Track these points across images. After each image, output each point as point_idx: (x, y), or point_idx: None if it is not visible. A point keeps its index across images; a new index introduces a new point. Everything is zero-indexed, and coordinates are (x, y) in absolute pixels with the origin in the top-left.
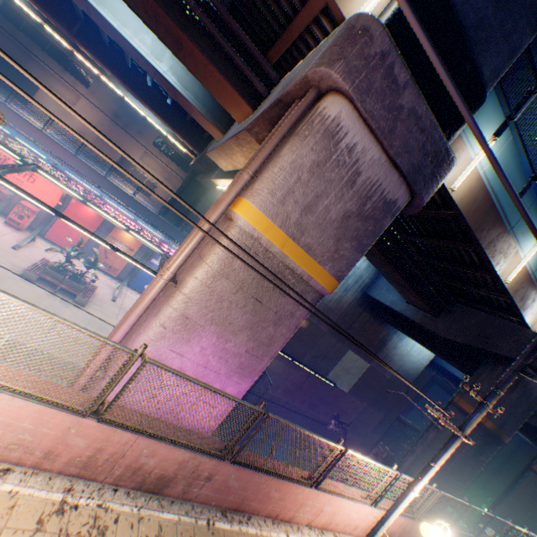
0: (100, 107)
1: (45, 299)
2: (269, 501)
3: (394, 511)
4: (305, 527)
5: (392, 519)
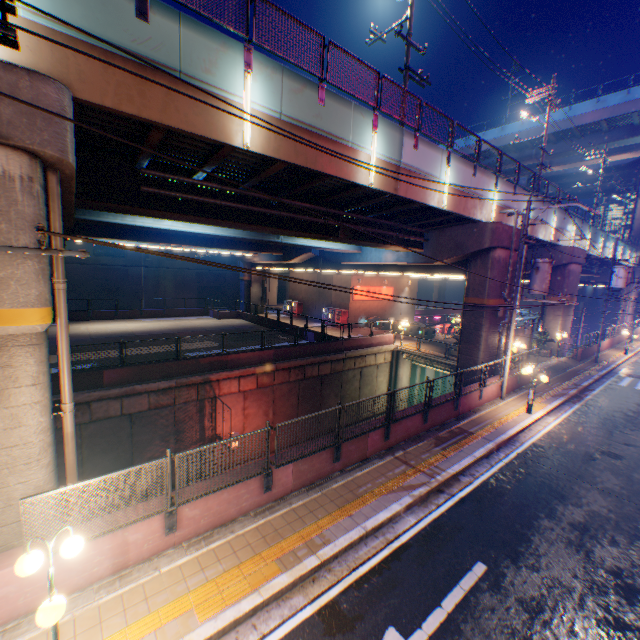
0: None
1: None
2: None
3: None
4: None
5: None
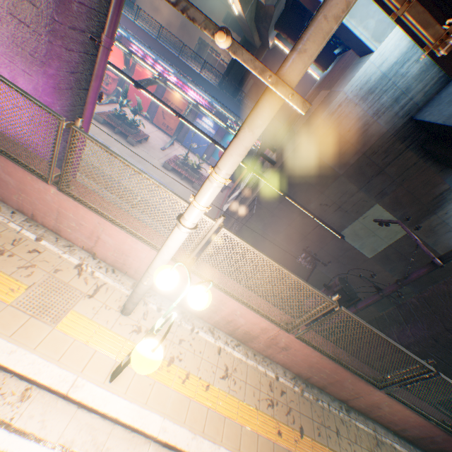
0: None
1: (104, 135)
2: (9, 189)
3: (159, 253)
4: (85, 253)
5: (156, 265)
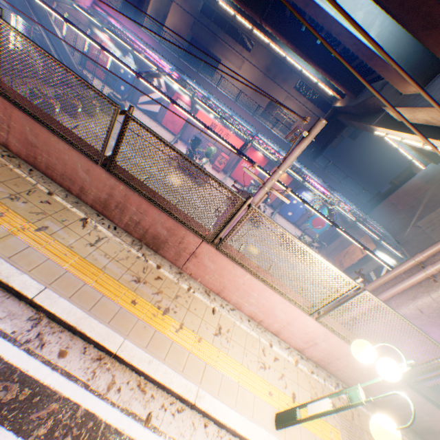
0: (256, 66)
1: None
2: None
3: None
4: None
5: None
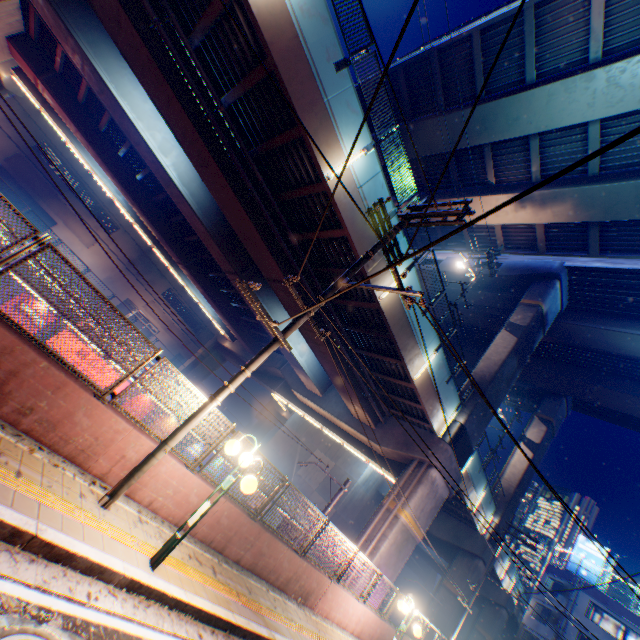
0: (117, 253)
1: None
2: None
3: None
4: None
5: None
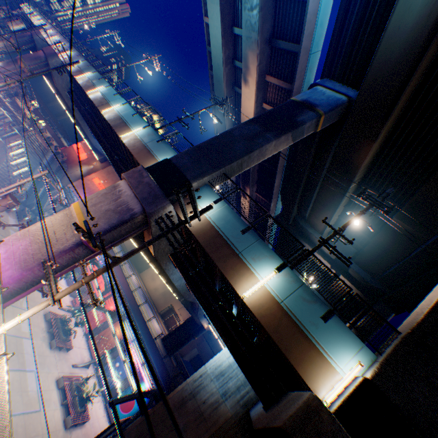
0: None
1: (39, 328)
2: None
3: None
4: None
5: None
